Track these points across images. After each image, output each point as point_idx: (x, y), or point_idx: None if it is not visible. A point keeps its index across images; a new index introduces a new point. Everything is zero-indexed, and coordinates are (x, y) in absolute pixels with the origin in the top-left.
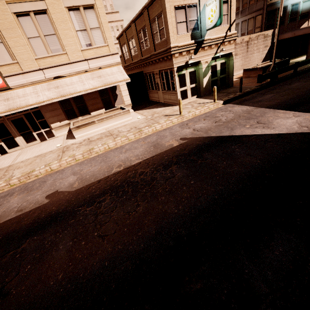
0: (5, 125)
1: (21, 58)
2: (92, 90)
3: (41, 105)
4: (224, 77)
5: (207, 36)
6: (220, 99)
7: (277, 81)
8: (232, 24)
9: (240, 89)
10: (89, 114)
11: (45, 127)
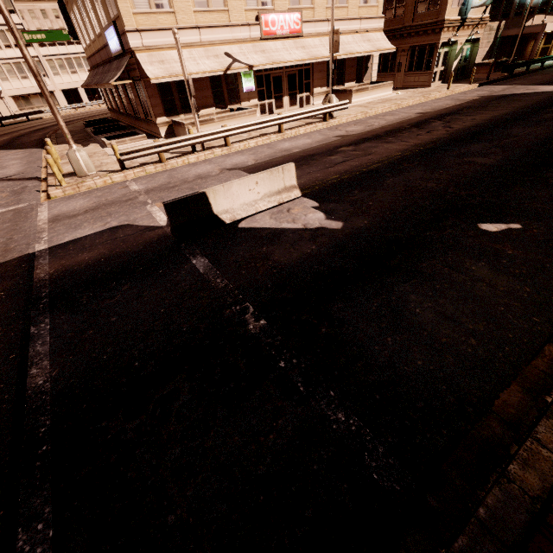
0: (282, 79)
1: (317, 4)
2: (368, 53)
3: (315, 63)
4: (464, 66)
5: (469, 15)
6: (473, 83)
7: (515, 75)
8: (488, 6)
9: (488, 76)
10: (342, 85)
11: (307, 91)
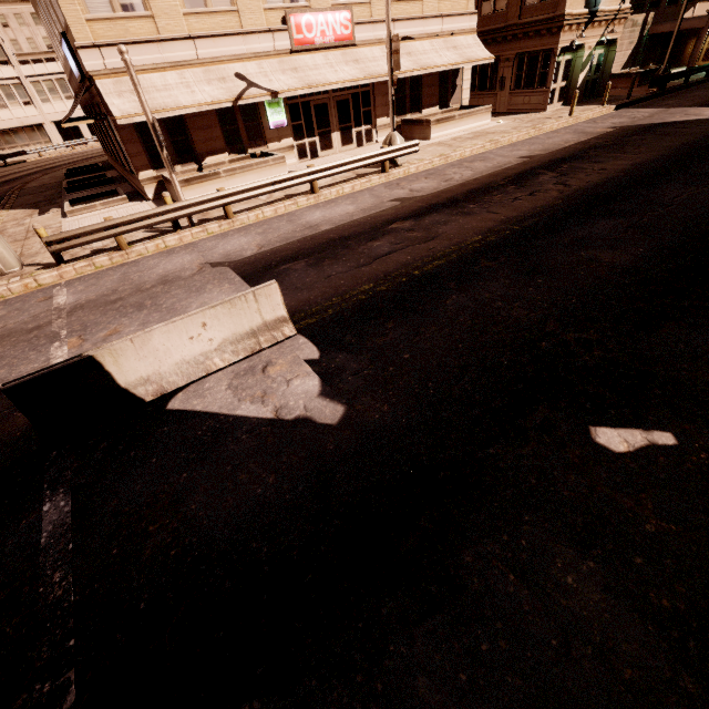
0: (328, 108)
1: None
2: (454, 66)
3: (376, 82)
4: (596, 79)
5: (601, 6)
6: (608, 105)
7: (668, 91)
8: None
9: (630, 94)
10: (419, 113)
11: (368, 122)
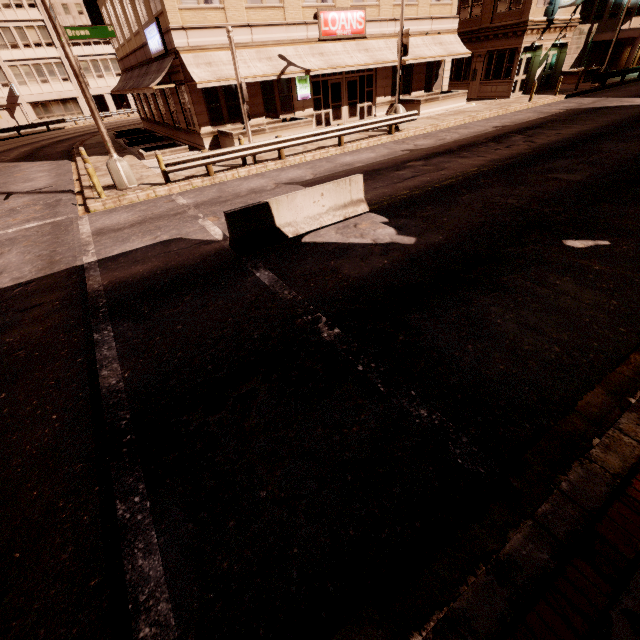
0: (341, 86)
1: (383, 1)
2: (440, 58)
3: (379, 68)
4: (549, 75)
5: (556, 16)
6: (559, 94)
7: (608, 86)
8: (579, 6)
9: (577, 87)
10: (409, 95)
11: (369, 100)
